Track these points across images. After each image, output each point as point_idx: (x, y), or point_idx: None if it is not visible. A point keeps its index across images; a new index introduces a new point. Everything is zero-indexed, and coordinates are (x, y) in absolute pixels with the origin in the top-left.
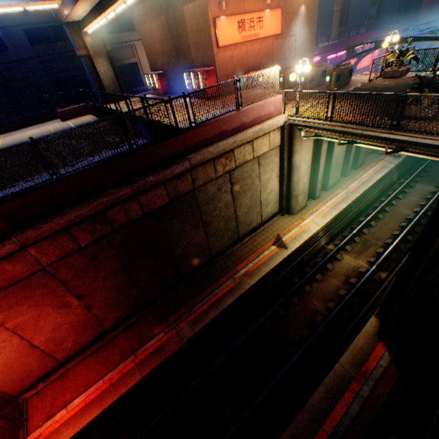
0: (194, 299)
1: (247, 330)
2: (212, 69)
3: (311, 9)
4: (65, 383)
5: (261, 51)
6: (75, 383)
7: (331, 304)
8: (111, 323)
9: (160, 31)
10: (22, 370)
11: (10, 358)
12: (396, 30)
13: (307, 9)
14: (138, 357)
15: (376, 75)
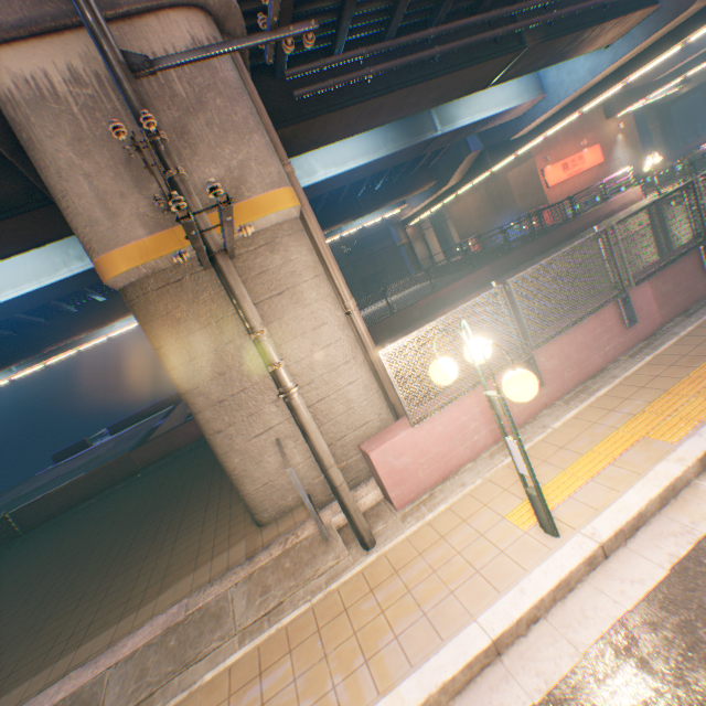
0: None
1: None
2: (544, 206)
3: (627, 134)
4: None
5: (586, 180)
6: None
7: None
8: None
9: (475, 202)
10: None
11: None
12: None
13: (623, 135)
14: None
15: None
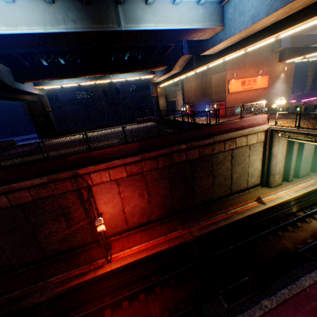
0: (200, 218)
1: (234, 244)
2: (223, 103)
3: (288, 75)
4: (129, 239)
5: (253, 95)
6: (133, 240)
7: (299, 245)
8: (154, 217)
9: (195, 86)
10: (115, 223)
11: (114, 213)
12: None
13: (285, 75)
14: (167, 237)
15: None
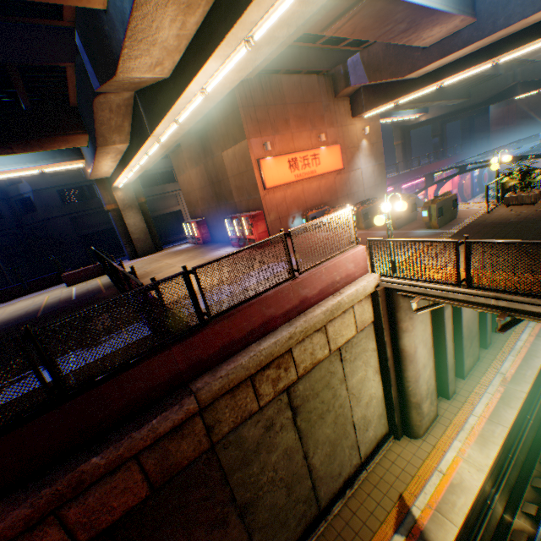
0: None
1: None
2: (260, 213)
3: (374, 142)
4: None
5: (321, 187)
6: None
7: None
8: None
9: (199, 179)
10: None
11: None
12: (470, 155)
13: (370, 142)
14: None
15: (490, 202)
